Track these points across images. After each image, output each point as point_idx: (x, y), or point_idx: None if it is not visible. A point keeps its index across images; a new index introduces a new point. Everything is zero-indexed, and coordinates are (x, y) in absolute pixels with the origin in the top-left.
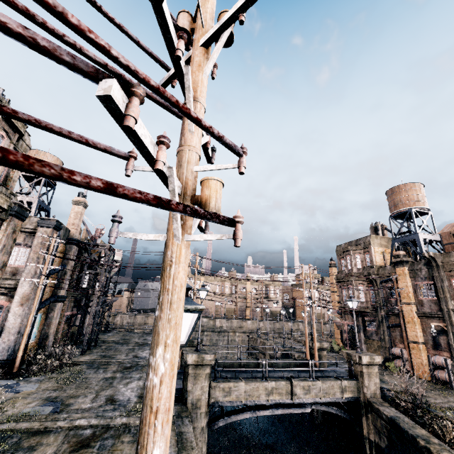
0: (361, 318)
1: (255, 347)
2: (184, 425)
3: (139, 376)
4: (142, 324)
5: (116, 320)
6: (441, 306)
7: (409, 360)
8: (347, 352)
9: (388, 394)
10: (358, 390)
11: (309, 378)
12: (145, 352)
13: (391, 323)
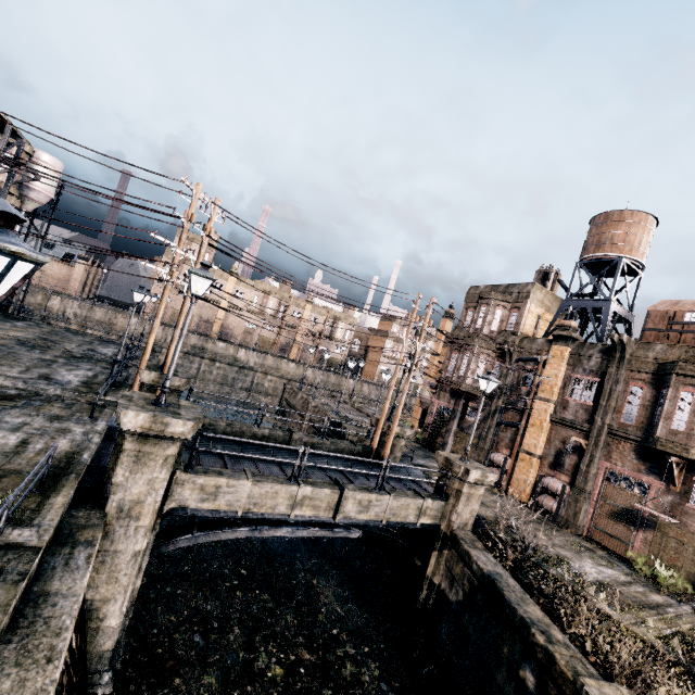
0: (463, 402)
1: (292, 403)
2: (69, 570)
3: (21, 421)
4: (105, 324)
5: (51, 304)
6: (595, 416)
7: (510, 472)
8: (447, 456)
9: (480, 525)
10: (443, 515)
11: (374, 488)
12: (75, 374)
13: (505, 420)
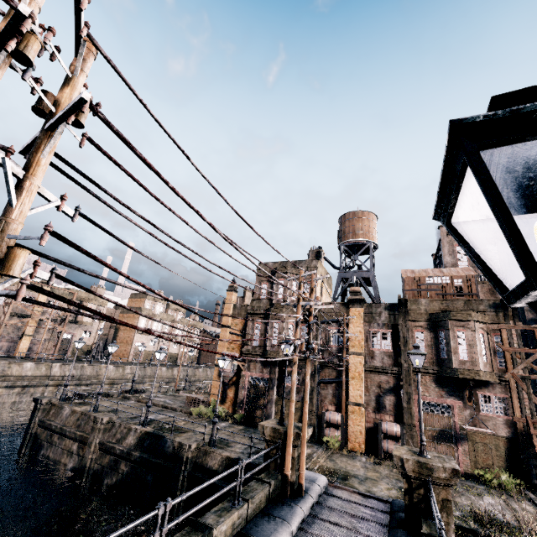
0: (278, 369)
1: (55, 425)
2: None
3: None
4: None
5: None
6: (401, 360)
7: (344, 427)
8: (415, 459)
9: None
10: None
11: None
12: None
13: (324, 378)
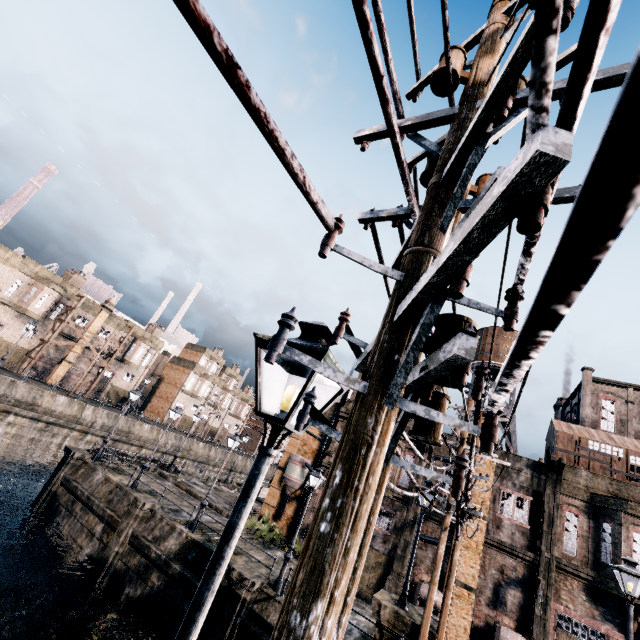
0: None
1: (83, 490)
2: None
3: None
4: None
5: None
6: (542, 545)
7: None
8: None
9: None
10: None
11: None
12: None
13: (425, 534)
